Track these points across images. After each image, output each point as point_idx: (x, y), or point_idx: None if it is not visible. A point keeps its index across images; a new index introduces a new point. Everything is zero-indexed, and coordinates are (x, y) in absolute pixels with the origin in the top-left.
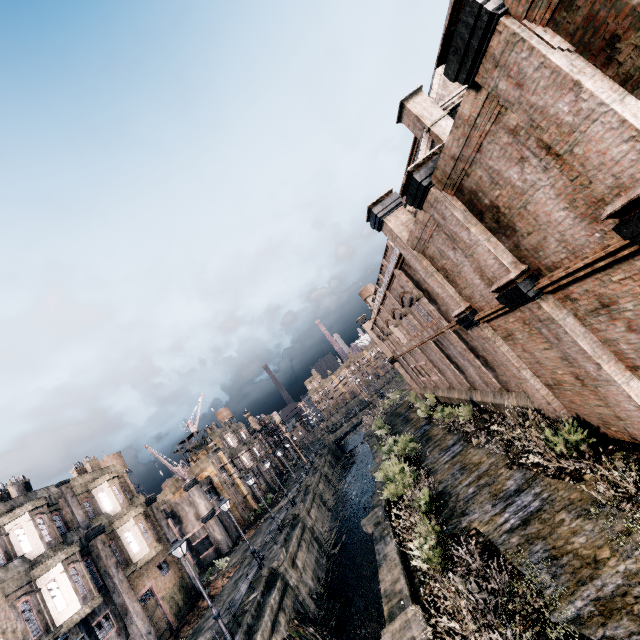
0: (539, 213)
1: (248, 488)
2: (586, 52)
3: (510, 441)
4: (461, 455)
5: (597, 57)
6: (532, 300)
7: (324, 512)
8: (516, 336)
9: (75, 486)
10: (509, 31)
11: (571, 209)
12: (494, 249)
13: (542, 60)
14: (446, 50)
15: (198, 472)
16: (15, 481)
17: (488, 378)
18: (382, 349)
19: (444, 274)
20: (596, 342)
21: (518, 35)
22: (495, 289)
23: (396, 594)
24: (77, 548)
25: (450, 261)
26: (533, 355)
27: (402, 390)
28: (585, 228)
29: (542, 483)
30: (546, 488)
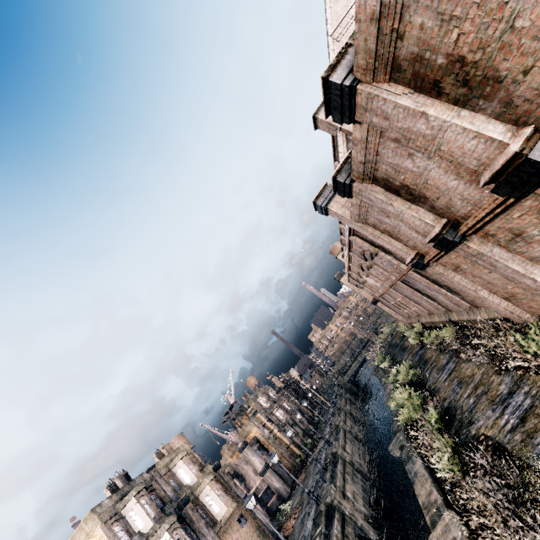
0: (438, 185)
1: (289, 439)
2: (422, 91)
3: (493, 350)
4: (456, 371)
5: (431, 93)
6: (460, 243)
7: (357, 445)
8: (462, 267)
9: (160, 469)
10: (365, 92)
11: (459, 179)
12: (416, 214)
13: (394, 104)
14: (329, 108)
15: (245, 435)
16: (118, 475)
17: (456, 301)
18: (363, 295)
19: (388, 234)
20: (524, 261)
21: (372, 94)
22: (429, 241)
23: (432, 504)
24: (175, 517)
25: (388, 225)
26: (482, 278)
27: (392, 322)
28: (475, 188)
29: (528, 382)
30: (533, 386)
